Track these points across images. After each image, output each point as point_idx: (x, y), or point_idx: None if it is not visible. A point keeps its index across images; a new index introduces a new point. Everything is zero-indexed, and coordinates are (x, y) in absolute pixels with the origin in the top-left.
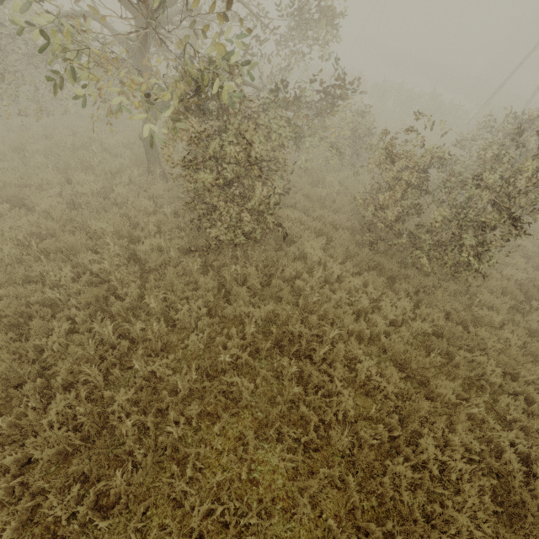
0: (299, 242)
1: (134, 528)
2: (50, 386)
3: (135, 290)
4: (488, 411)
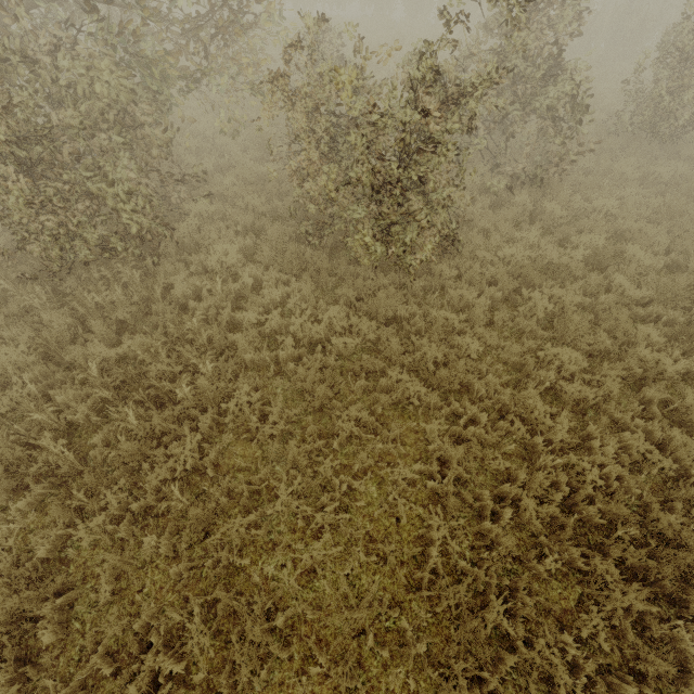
0: (208, 248)
1: None
2: None
3: None
4: (416, 442)
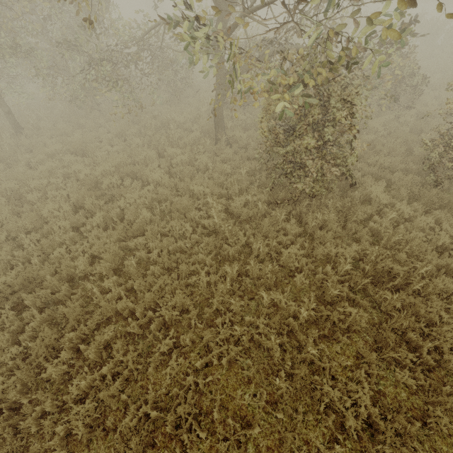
0: (362, 188)
1: (300, 420)
2: (201, 312)
3: (242, 238)
4: None
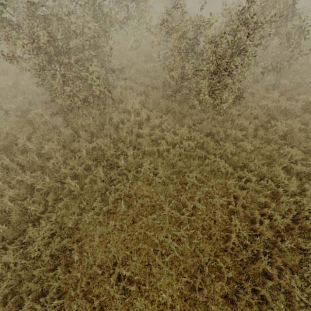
0: (126, 101)
1: (15, 249)
2: None
3: (23, 139)
4: (222, 188)
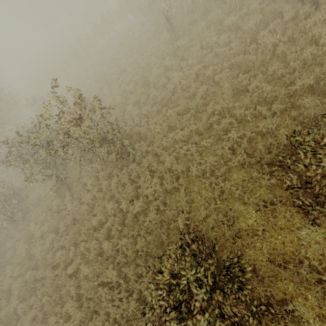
0: None
1: None
2: None
3: None
4: None
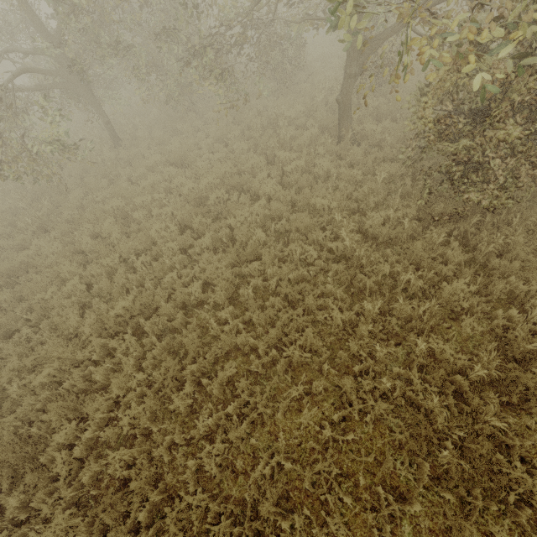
0: None
1: (476, 506)
2: (333, 355)
3: (384, 266)
4: None
